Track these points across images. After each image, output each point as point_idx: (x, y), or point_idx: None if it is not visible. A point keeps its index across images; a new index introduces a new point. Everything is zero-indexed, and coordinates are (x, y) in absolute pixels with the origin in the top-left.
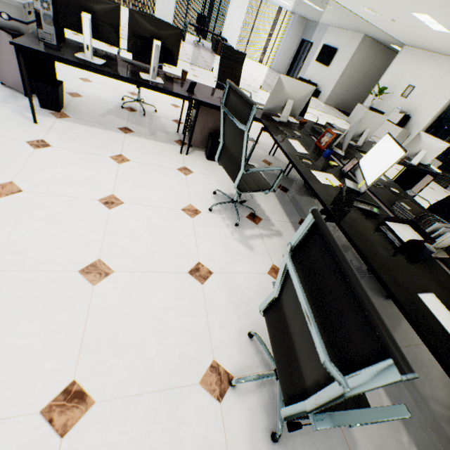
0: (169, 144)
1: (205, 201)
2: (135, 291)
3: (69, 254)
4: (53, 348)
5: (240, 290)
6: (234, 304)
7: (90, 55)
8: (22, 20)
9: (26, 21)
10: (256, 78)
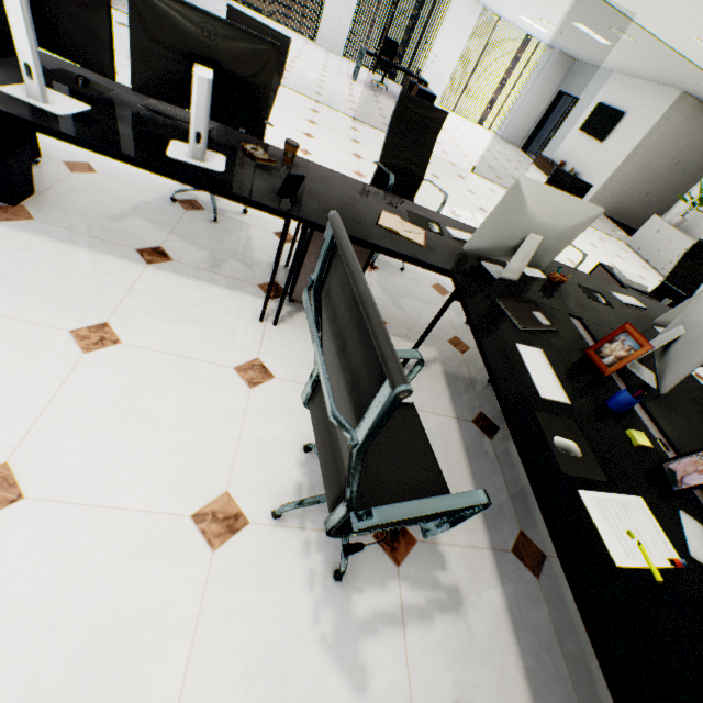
0: (244, 294)
1: (274, 478)
2: None
3: None
4: None
5: None
6: None
7: (38, 92)
8: None
9: None
10: (468, 151)
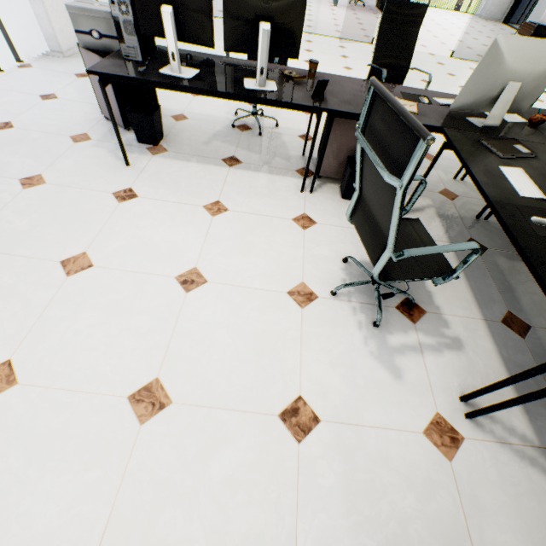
0: (288, 177)
1: (328, 276)
2: (193, 442)
3: (122, 367)
4: (70, 528)
5: (365, 464)
6: (349, 495)
7: (177, 68)
8: (112, 34)
9: (116, 35)
10: (445, 39)
